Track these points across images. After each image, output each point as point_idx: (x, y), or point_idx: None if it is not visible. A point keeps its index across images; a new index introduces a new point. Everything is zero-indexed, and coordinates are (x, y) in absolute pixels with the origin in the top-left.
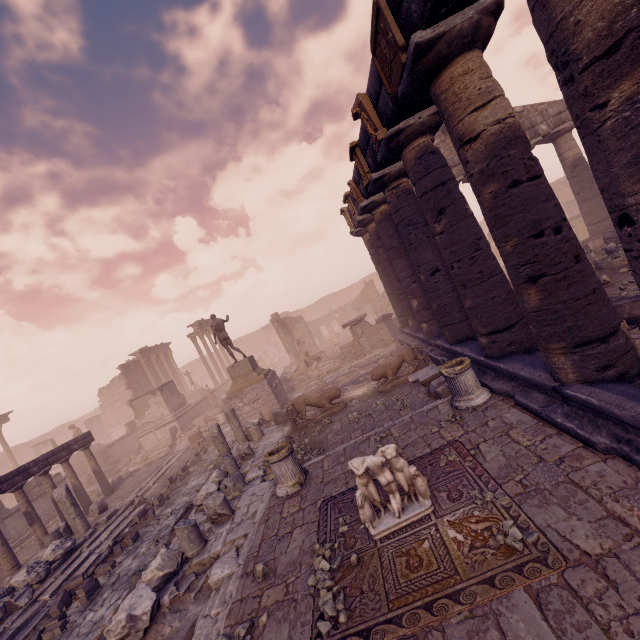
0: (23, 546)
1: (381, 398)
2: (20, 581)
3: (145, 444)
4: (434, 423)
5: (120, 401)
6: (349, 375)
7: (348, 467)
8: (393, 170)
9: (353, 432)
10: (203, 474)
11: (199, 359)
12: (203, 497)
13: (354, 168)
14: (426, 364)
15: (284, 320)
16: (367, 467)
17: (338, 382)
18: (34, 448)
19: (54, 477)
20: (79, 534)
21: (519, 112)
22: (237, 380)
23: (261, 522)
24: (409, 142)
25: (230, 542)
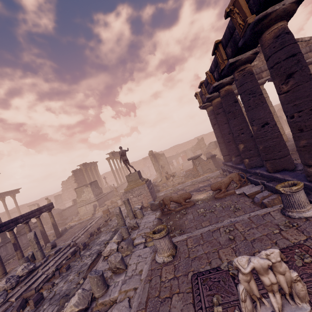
0: (14, 259)
1: (217, 202)
2: (1, 287)
3: (80, 211)
4: (272, 225)
5: (71, 188)
6: (192, 186)
7: (233, 264)
8: (243, 57)
9: (203, 222)
10: (108, 233)
11: (110, 171)
12: (108, 251)
13: (212, 61)
14: (246, 184)
15: (155, 154)
16: (253, 267)
17: (186, 189)
18: (29, 207)
19: (34, 224)
20: (38, 260)
21: (307, 40)
22: (130, 183)
23: (146, 281)
24: (270, 26)
25: (124, 292)
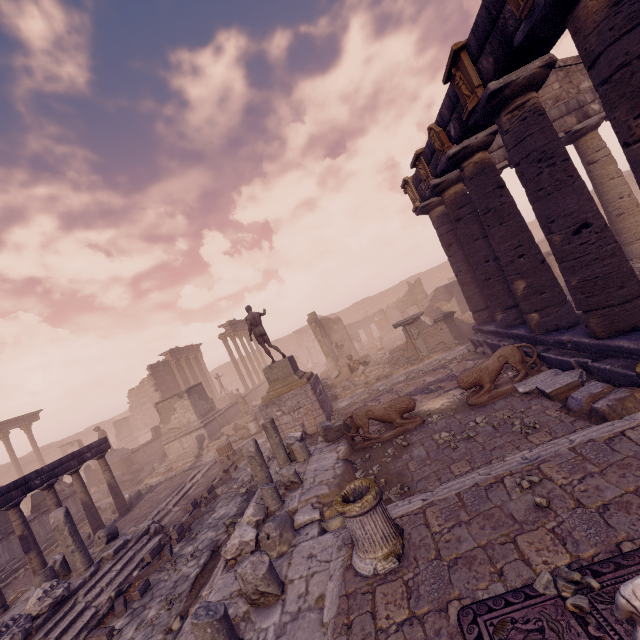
0: (28, 568)
1: (478, 414)
2: None
3: (170, 452)
4: None
5: (149, 403)
6: (411, 382)
7: (622, 603)
8: (522, 75)
9: (453, 463)
10: (233, 500)
11: (229, 363)
12: (235, 548)
13: (444, 99)
14: (537, 369)
15: (321, 321)
16: None
17: (398, 390)
18: (61, 449)
19: (70, 486)
20: (78, 573)
21: None
22: (275, 384)
23: (337, 629)
24: None
25: None
